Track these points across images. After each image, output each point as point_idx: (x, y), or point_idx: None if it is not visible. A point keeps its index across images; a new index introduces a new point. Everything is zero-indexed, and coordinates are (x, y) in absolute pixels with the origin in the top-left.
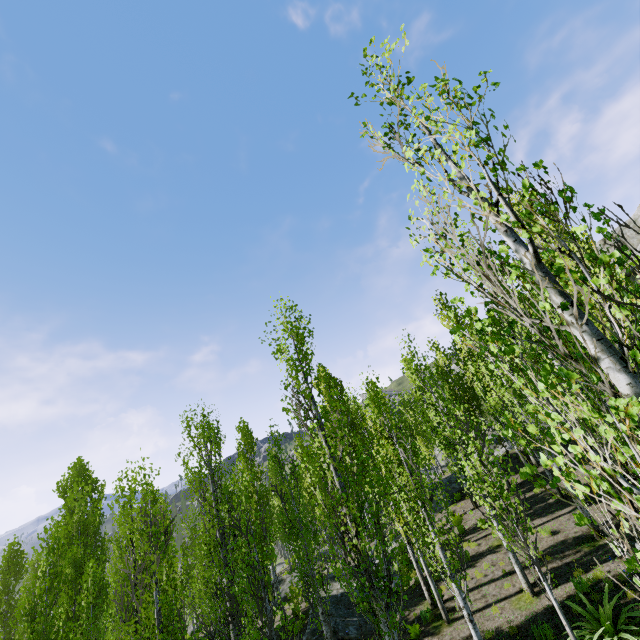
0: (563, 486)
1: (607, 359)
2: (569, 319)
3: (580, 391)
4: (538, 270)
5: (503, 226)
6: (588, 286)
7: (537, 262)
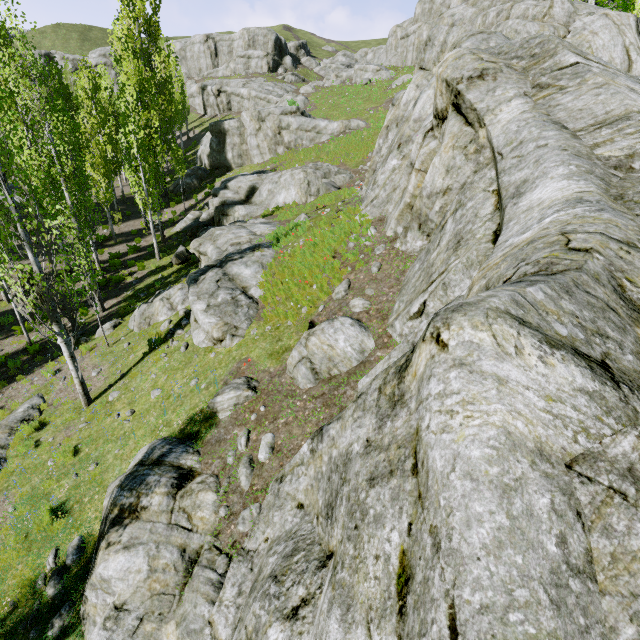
0: (66, 240)
1: (28, 249)
2: (21, 232)
3: (73, 208)
4: (15, 211)
5: (5, 184)
6: (19, 237)
7: (15, 208)
